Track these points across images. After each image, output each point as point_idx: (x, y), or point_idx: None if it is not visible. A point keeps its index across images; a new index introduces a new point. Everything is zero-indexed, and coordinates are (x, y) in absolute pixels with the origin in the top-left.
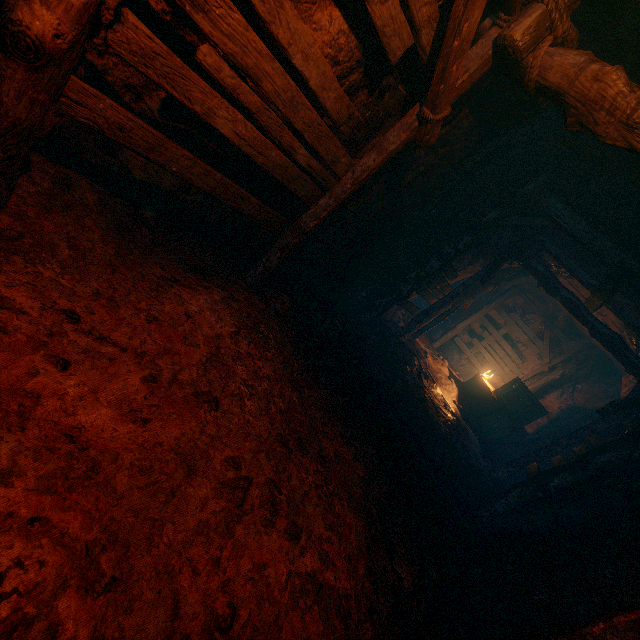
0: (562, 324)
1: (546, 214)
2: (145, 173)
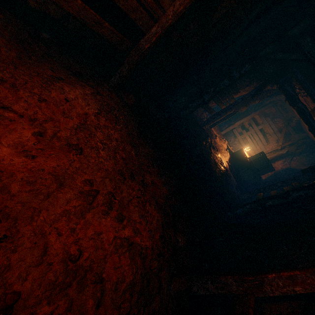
0: (294, 124)
1: (301, 50)
2: (36, 3)
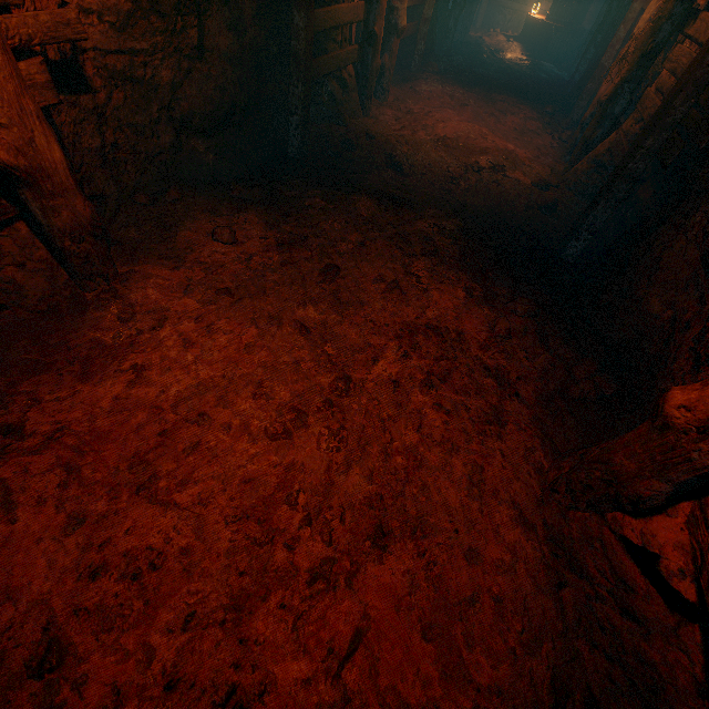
0: None
1: None
2: None
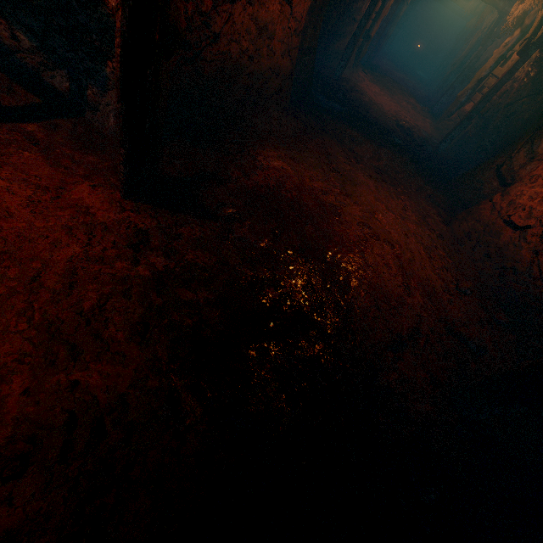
0: None
1: None
2: None
